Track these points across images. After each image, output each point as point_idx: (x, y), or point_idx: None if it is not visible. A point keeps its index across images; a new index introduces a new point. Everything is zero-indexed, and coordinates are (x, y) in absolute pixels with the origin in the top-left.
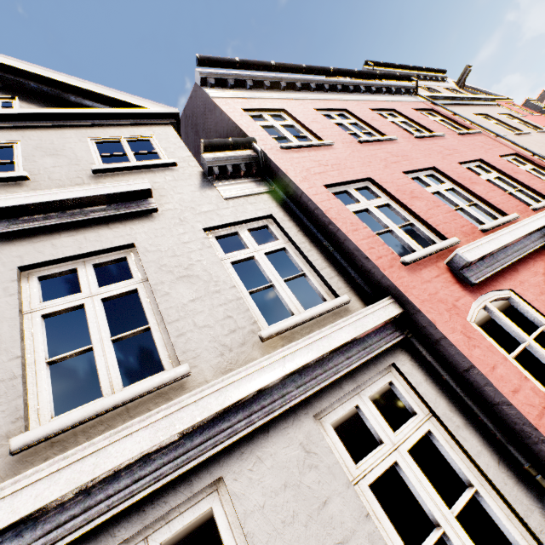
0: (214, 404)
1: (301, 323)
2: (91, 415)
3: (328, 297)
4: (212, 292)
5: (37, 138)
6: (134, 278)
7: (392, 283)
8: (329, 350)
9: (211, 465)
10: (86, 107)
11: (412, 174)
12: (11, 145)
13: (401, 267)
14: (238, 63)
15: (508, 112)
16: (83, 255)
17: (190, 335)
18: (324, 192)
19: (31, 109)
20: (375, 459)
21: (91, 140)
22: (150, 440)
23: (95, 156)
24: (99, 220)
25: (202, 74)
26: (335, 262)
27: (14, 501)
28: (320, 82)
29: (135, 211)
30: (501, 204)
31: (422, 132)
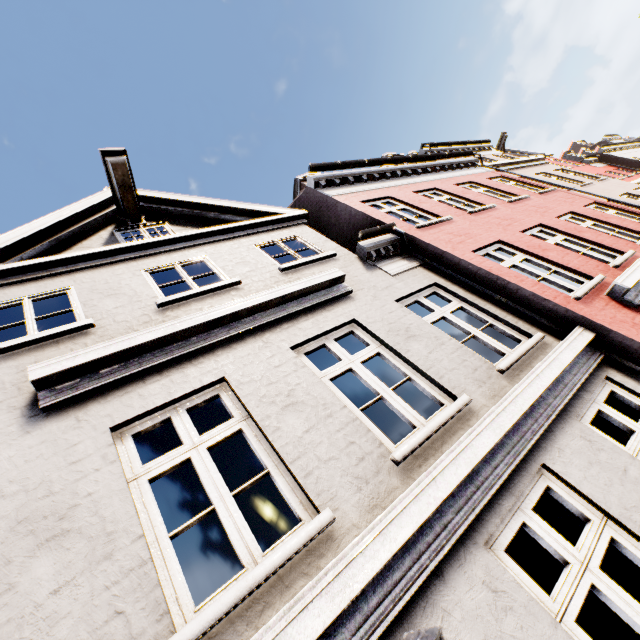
0: (516, 410)
1: (521, 356)
2: (430, 434)
3: (521, 338)
4: (439, 345)
5: (217, 251)
6: (371, 345)
7: (578, 314)
8: (564, 367)
9: (530, 457)
10: (223, 221)
11: (526, 233)
12: (201, 260)
13: (576, 302)
14: (340, 165)
15: (562, 168)
16: (325, 332)
17: (448, 377)
18: (475, 256)
19: (202, 229)
20: (637, 442)
21: (255, 246)
22: (494, 436)
23: (270, 258)
24: (317, 306)
25: (315, 179)
26: (511, 311)
27: (444, 478)
28: (404, 169)
29: (339, 294)
30: (614, 245)
31: (507, 197)
